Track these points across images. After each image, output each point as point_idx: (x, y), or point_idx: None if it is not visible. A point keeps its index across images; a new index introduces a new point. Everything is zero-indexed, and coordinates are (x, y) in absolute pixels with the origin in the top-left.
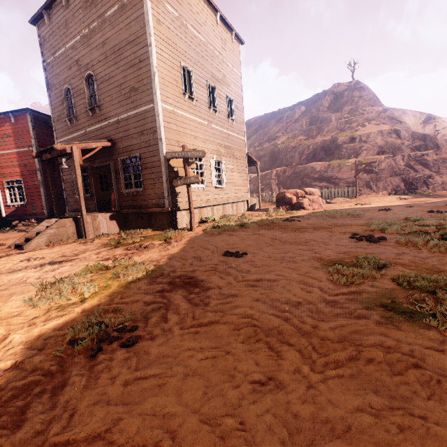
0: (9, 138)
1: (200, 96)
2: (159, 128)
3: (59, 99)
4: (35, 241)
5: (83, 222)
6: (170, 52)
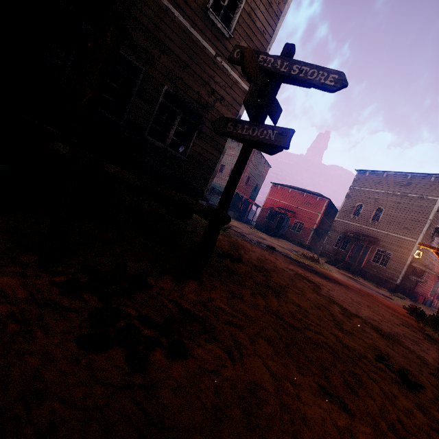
0: (310, 205)
1: (435, 238)
2: (413, 251)
3: (351, 204)
4: (339, 266)
5: (354, 267)
6: (435, 221)
